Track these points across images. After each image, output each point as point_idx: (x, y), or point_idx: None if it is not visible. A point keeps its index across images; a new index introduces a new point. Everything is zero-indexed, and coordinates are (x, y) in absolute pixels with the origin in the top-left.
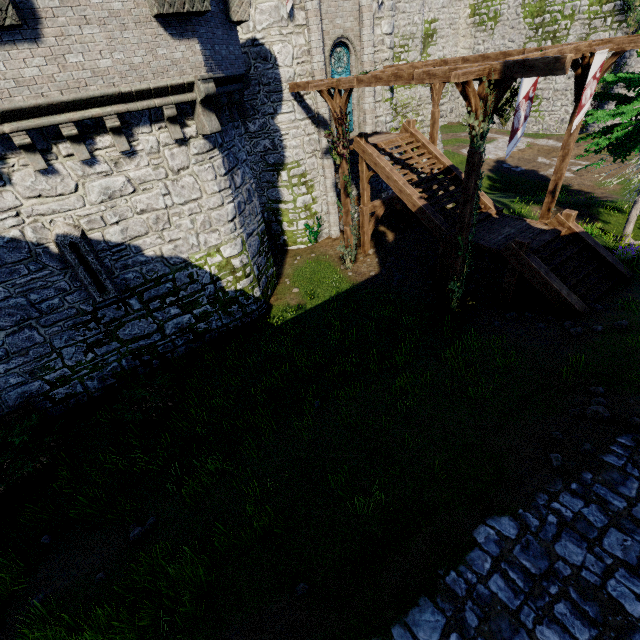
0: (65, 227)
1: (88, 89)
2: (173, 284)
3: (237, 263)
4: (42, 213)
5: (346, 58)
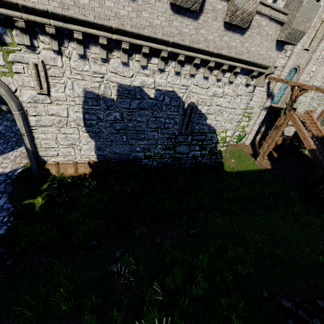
0: (195, 100)
1: (242, 56)
2: (205, 137)
3: (227, 139)
4: (193, 92)
5: (293, 74)
